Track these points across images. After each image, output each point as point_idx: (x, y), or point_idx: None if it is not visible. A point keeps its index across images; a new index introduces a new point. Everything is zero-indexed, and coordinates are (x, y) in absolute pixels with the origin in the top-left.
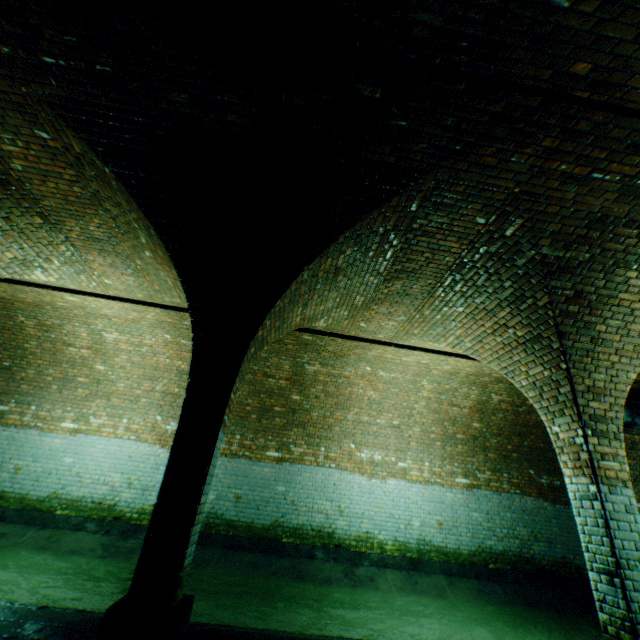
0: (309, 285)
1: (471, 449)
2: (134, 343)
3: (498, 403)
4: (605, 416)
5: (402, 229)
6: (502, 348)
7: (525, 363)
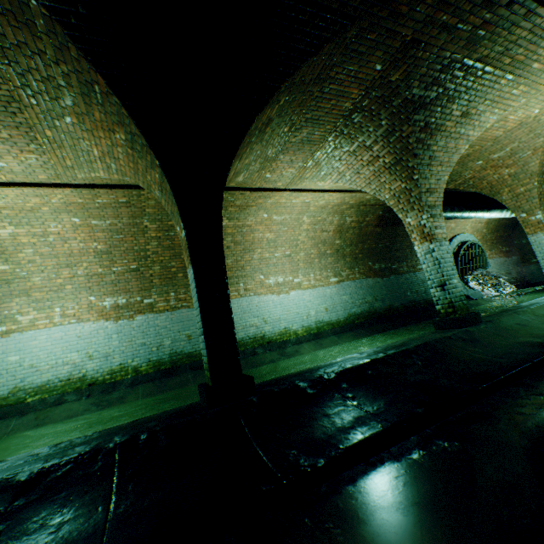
0: (250, 137)
1: (336, 259)
2: (37, 234)
3: (350, 224)
4: (435, 205)
5: (322, 78)
6: (374, 175)
7: (389, 182)
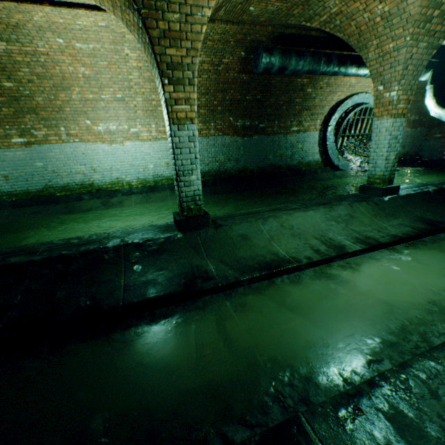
0: None
1: None
2: None
3: (201, 65)
4: (183, 64)
5: None
6: None
7: (125, 9)
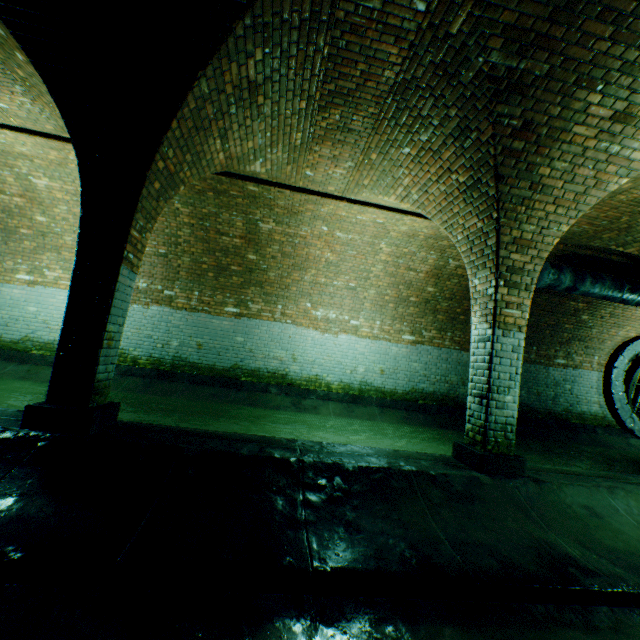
0: (218, 106)
1: (422, 311)
2: (69, 192)
3: (455, 269)
4: (523, 269)
5: (323, 20)
6: (445, 199)
7: (463, 215)
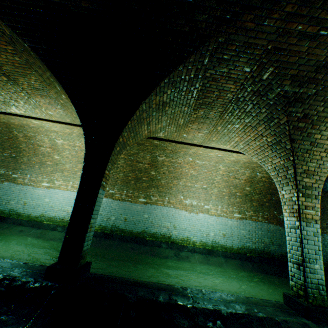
0: (148, 113)
1: (244, 200)
2: (71, 145)
3: (260, 178)
4: (312, 186)
5: (200, 77)
6: (259, 148)
7: (271, 157)
